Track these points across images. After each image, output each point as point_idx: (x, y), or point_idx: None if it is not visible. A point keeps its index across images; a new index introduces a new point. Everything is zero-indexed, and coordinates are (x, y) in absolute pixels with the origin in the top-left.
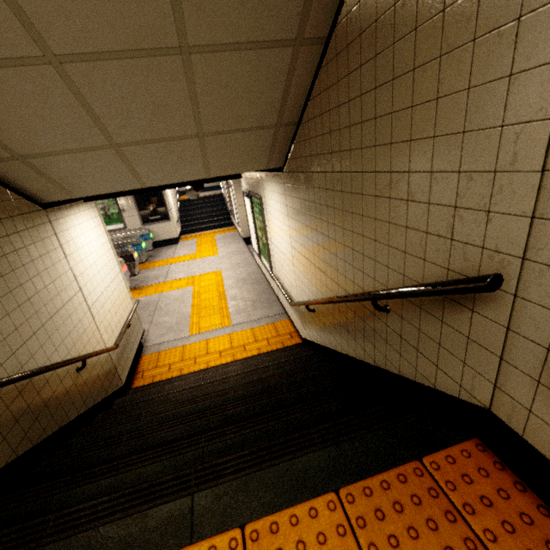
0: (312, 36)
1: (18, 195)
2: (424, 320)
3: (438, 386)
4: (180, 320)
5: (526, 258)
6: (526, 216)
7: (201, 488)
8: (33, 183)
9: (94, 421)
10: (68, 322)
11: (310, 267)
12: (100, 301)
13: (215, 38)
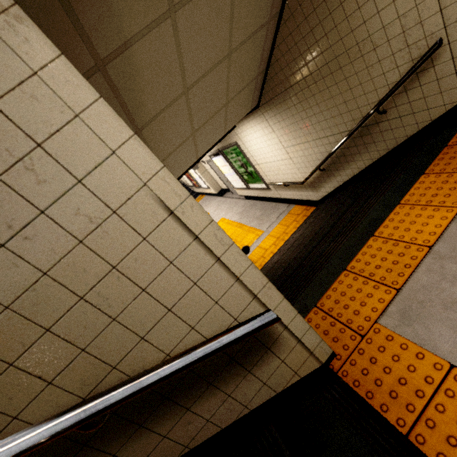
0: (274, 14)
1: None
2: (410, 94)
3: (433, 118)
4: None
5: (445, 26)
6: (437, 12)
7: (367, 214)
8: None
9: None
10: None
11: (310, 145)
12: None
13: (240, 40)
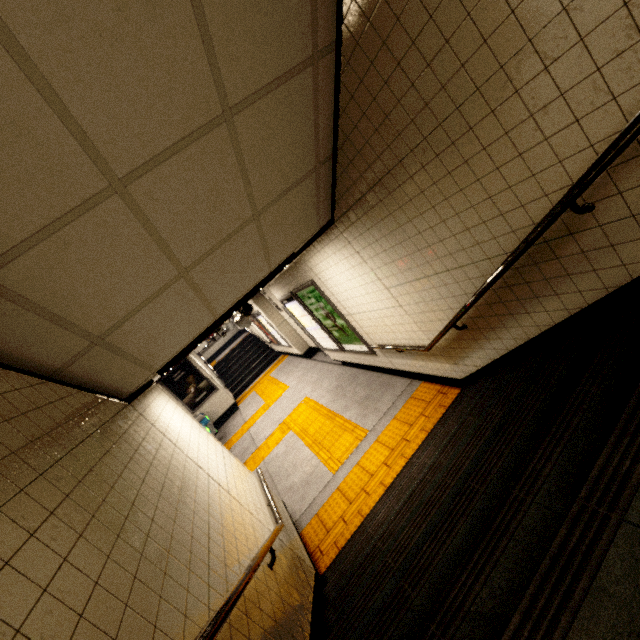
0: (324, 46)
1: (102, 397)
2: None
3: None
4: (309, 469)
5: None
6: None
7: (622, 506)
8: (113, 372)
9: (328, 625)
10: (224, 514)
11: (431, 282)
12: (229, 482)
13: (249, 87)
